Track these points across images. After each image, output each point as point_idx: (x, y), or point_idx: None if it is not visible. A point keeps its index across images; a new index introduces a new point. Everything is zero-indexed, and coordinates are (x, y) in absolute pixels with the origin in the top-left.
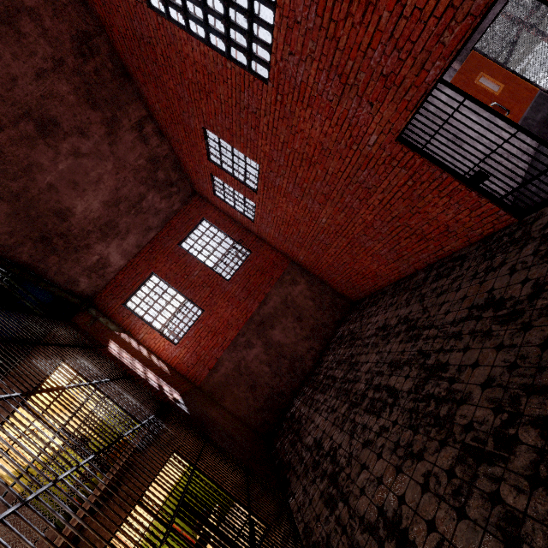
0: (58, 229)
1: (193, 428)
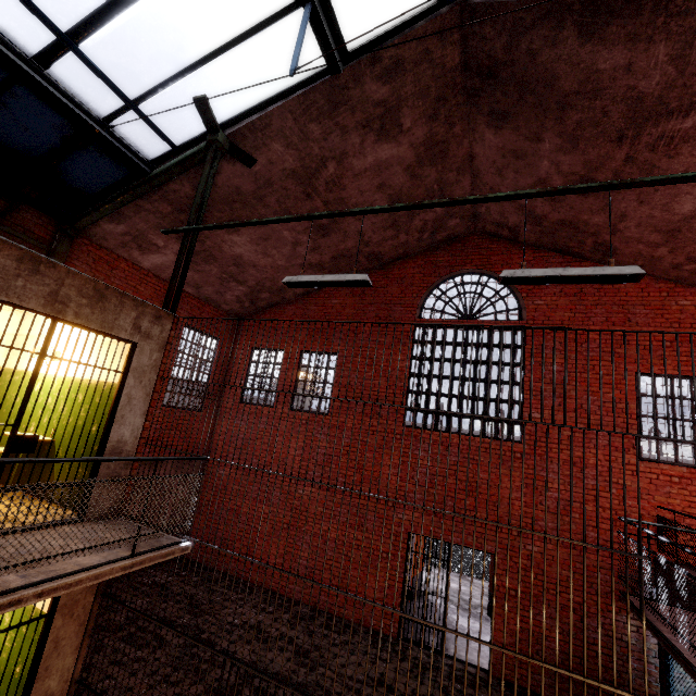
0: (211, 219)
1: None
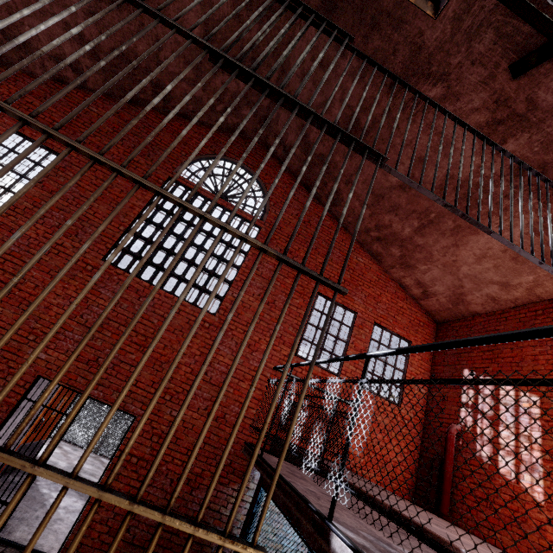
0: None
1: None
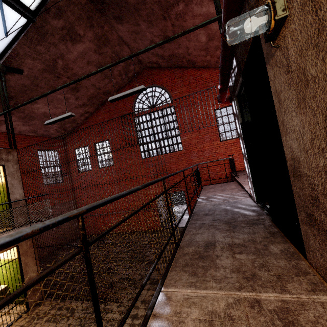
0: (20, 101)
1: (33, 240)
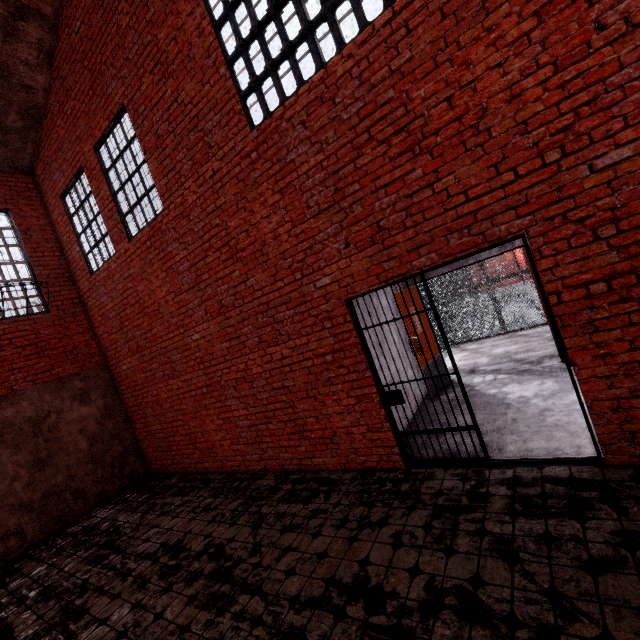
0: None
1: None
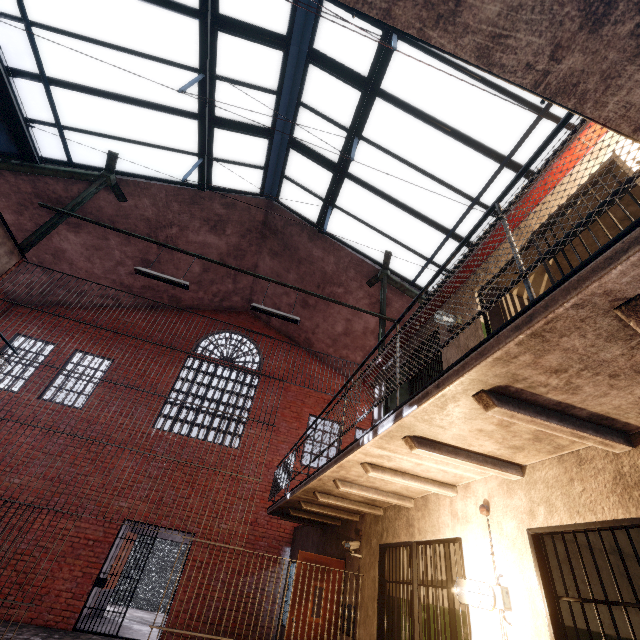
0: None
1: None
